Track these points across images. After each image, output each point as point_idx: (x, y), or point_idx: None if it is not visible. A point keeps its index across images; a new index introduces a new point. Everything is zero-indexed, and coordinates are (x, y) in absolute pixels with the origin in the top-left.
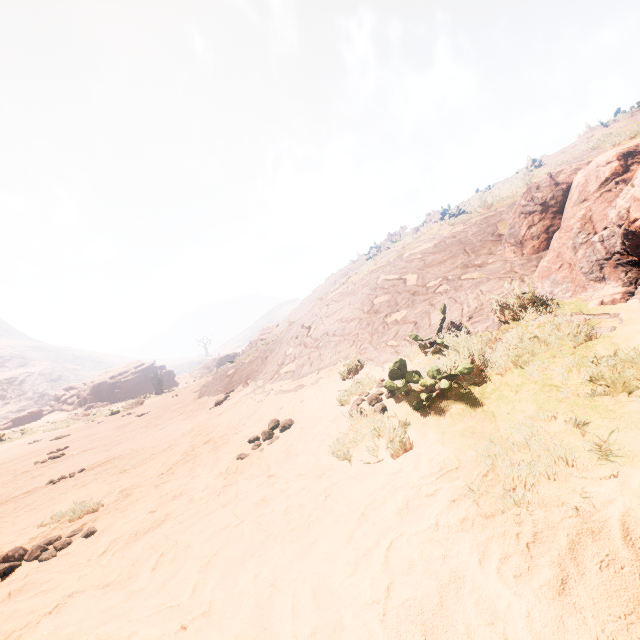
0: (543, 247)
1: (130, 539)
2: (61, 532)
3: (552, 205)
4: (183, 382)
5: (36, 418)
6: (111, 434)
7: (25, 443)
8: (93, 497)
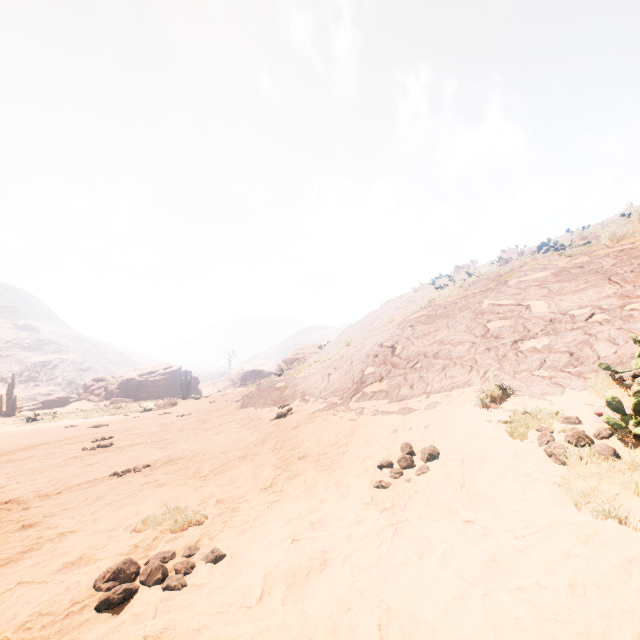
0: None
1: (288, 581)
2: (169, 546)
3: None
4: (205, 391)
5: (63, 404)
6: (156, 431)
7: (61, 426)
8: (183, 503)
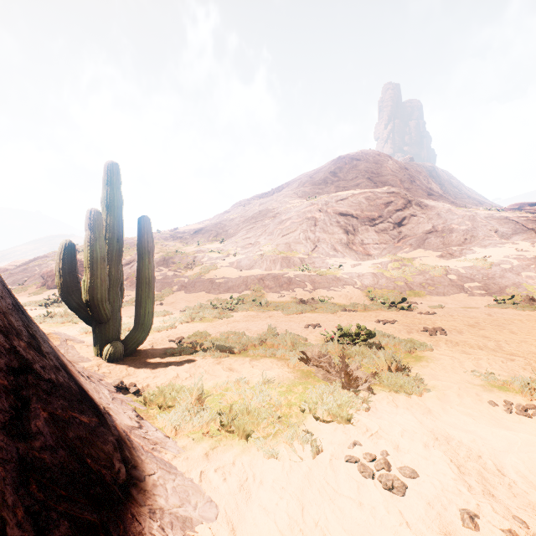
0: None
1: None
2: None
3: None
4: None
5: None
6: None
7: None
8: None
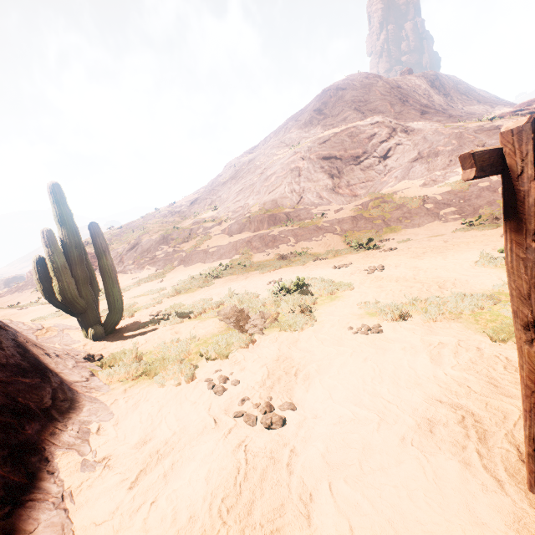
0: None
1: None
2: None
3: None
4: None
5: None
6: None
7: None
8: None
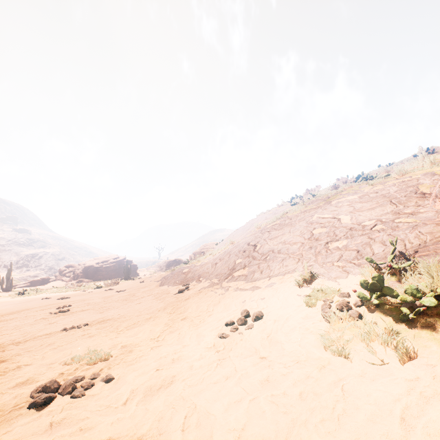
0: None
1: (146, 392)
2: (83, 373)
3: None
4: (142, 274)
5: (45, 283)
6: (100, 301)
7: (39, 298)
8: (101, 347)
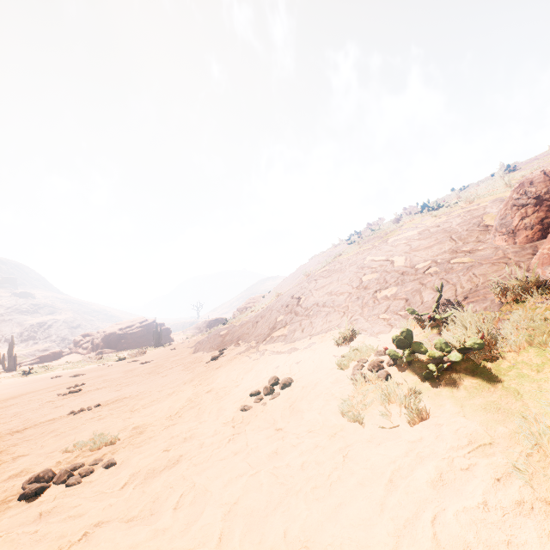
0: (537, 237)
1: (148, 475)
2: (84, 460)
3: (547, 199)
4: (177, 339)
5: (57, 357)
6: (120, 376)
7: (48, 377)
8: (109, 430)
